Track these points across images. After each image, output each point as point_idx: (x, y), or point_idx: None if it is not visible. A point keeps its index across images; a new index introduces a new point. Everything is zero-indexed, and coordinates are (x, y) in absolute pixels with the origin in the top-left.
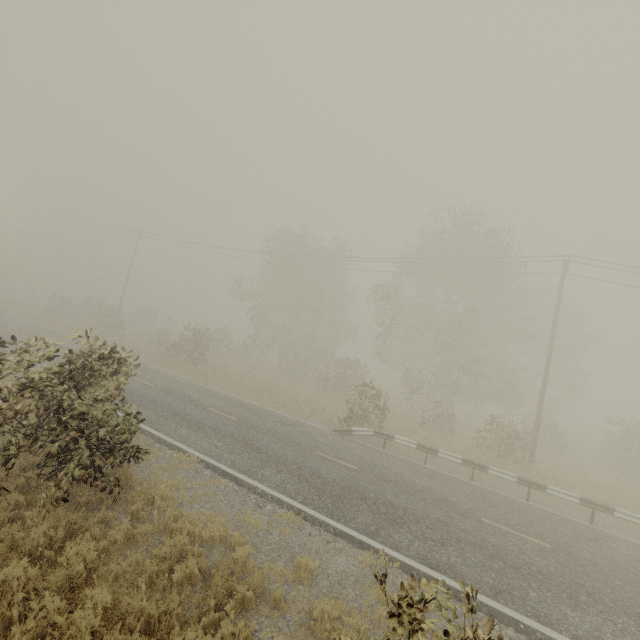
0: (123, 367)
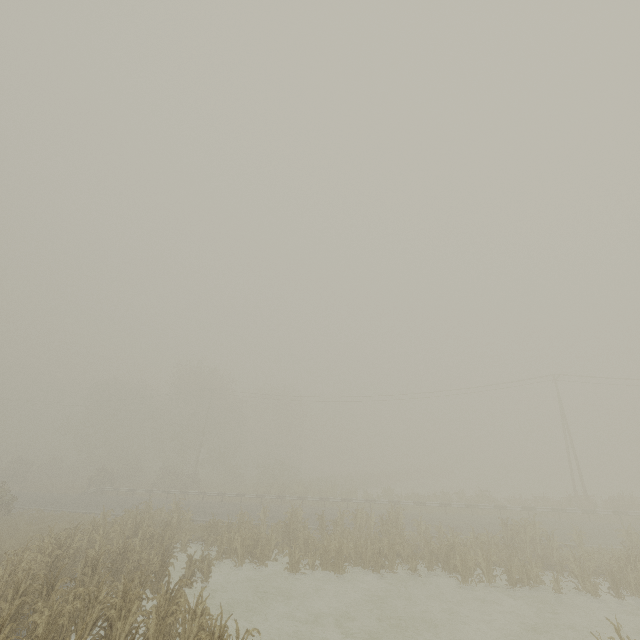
0: None
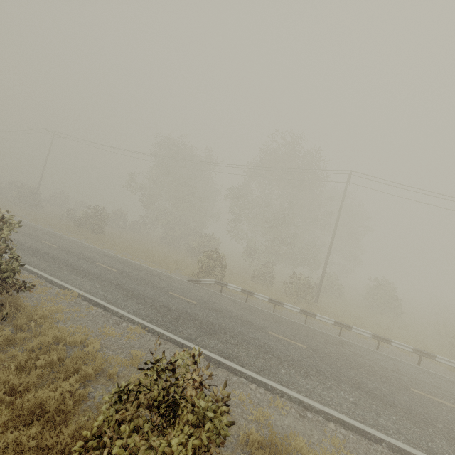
0: (13, 226)
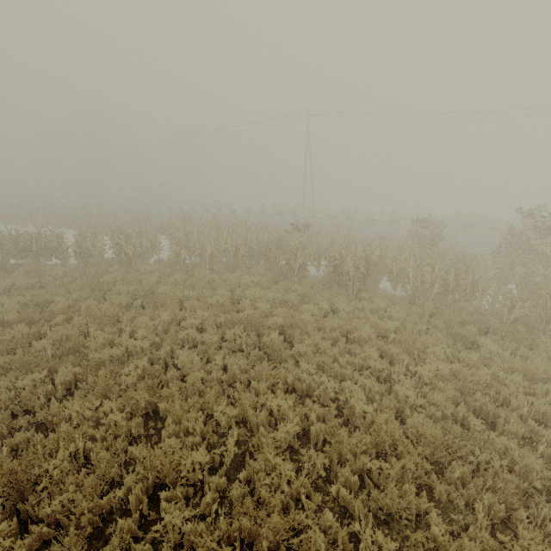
0: None
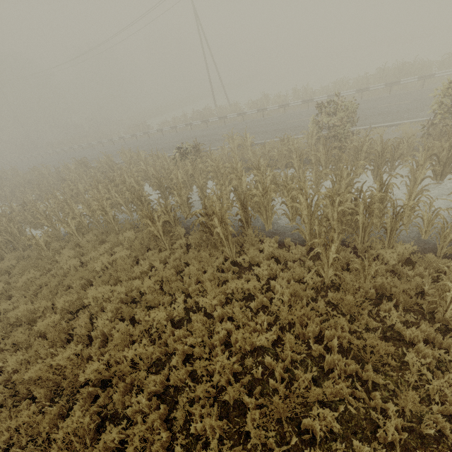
0: None
